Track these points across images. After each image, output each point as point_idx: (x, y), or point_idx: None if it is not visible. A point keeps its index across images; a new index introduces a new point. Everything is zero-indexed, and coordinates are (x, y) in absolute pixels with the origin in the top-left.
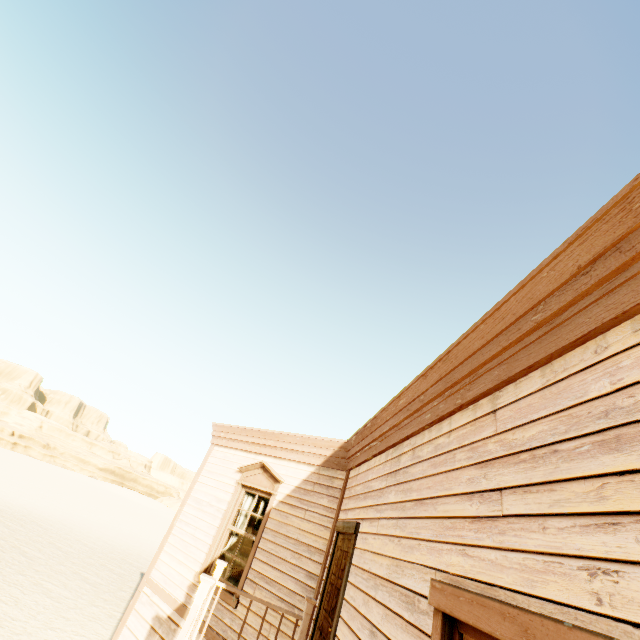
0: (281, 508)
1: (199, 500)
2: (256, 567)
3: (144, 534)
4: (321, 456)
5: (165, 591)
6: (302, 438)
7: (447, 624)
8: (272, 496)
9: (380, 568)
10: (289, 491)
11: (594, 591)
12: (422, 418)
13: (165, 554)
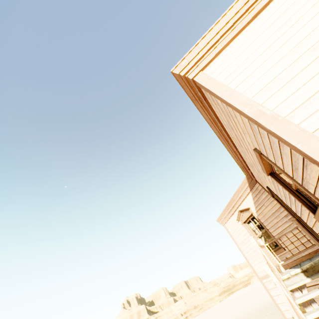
0: (258, 213)
1: (241, 242)
2: (274, 234)
3: (262, 297)
4: (247, 188)
5: (267, 274)
6: (237, 191)
7: (271, 174)
8: (252, 214)
9: (272, 186)
10: (254, 207)
11: (252, 146)
12: (235, 150)
13: (254, 266)
